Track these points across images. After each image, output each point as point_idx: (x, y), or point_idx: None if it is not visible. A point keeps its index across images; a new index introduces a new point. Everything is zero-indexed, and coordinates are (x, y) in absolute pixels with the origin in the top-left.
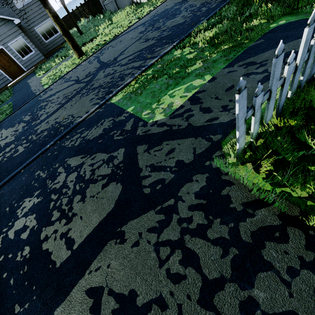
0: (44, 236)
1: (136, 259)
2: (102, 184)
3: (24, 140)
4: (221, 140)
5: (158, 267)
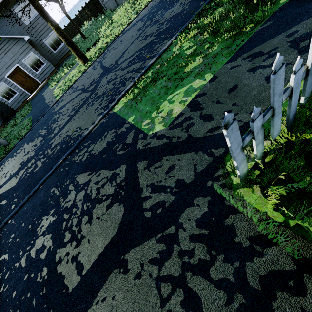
0: (58, 257)
1: (138, 293)
2: (106, 205)
3: (42, 154)
4: (224, 155)
5: (159, 306)
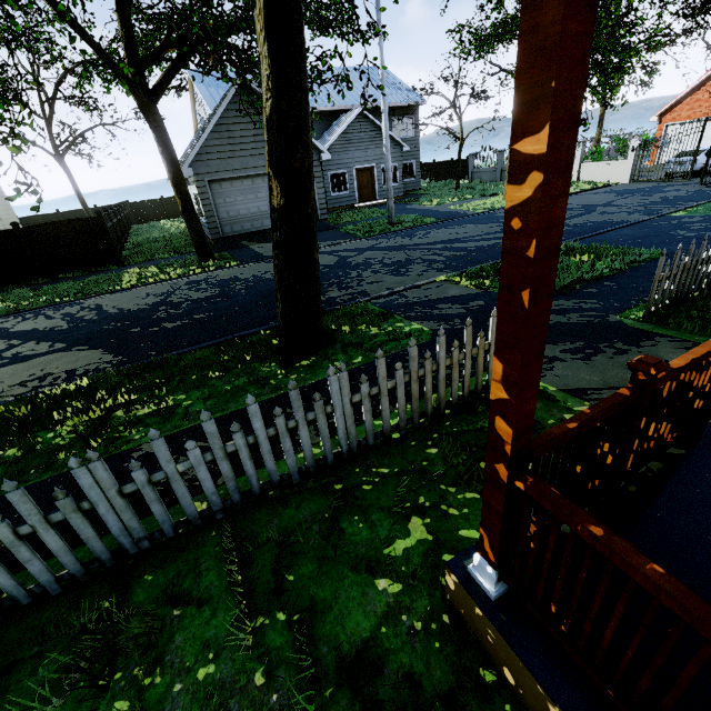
0: None
1: None
2: None
3: None
4: None
5: None
